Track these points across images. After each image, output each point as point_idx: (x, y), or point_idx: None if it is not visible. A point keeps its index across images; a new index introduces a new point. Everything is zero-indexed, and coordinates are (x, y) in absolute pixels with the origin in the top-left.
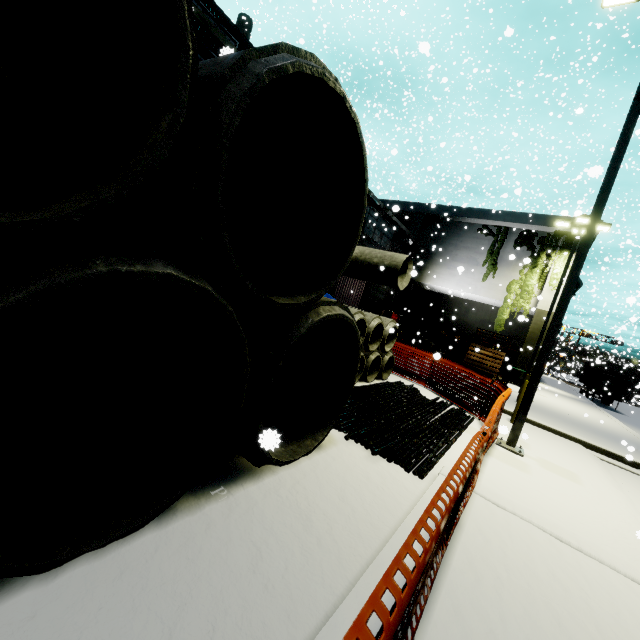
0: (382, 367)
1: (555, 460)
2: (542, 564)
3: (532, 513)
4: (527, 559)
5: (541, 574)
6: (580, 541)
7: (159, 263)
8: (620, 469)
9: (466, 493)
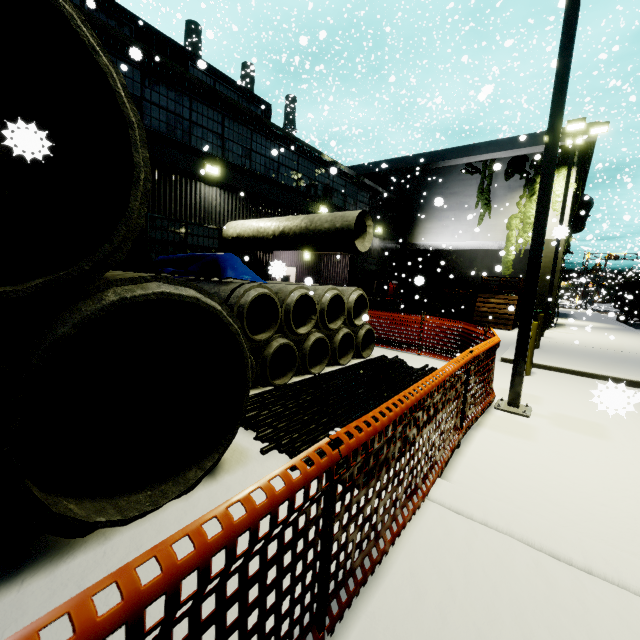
0: (358, 344)
1: (575, 412)
2: (513, 624)
3: (515, 516)
4: (486, 620)
5: None
6: (589, 553)
7: None
8: None
9: (402, 511)
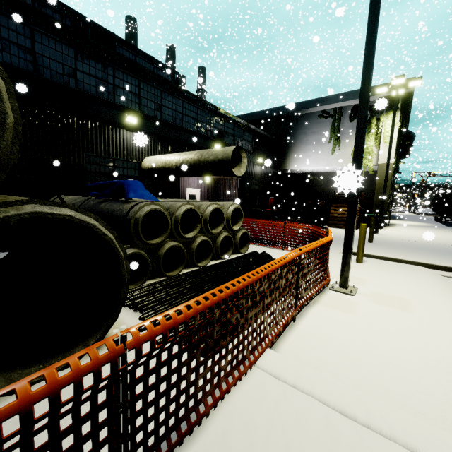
0: (236, 243)
1: (390, 290)
2: None
3: (320, 379)
4: None
5: None
6: (371, 410)
7: None
8: None
9: (226, 379)
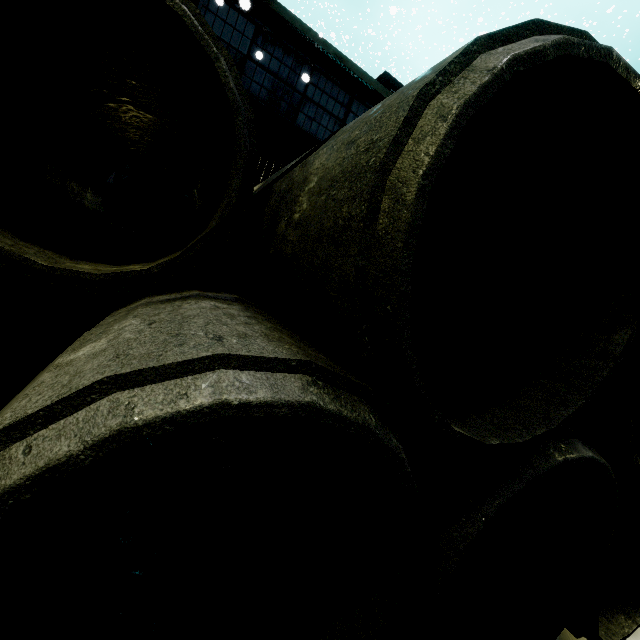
0: None
1: None
2: None
3: None
4: None
5: None
6: None
7: (578, 444)
8: None
9: None
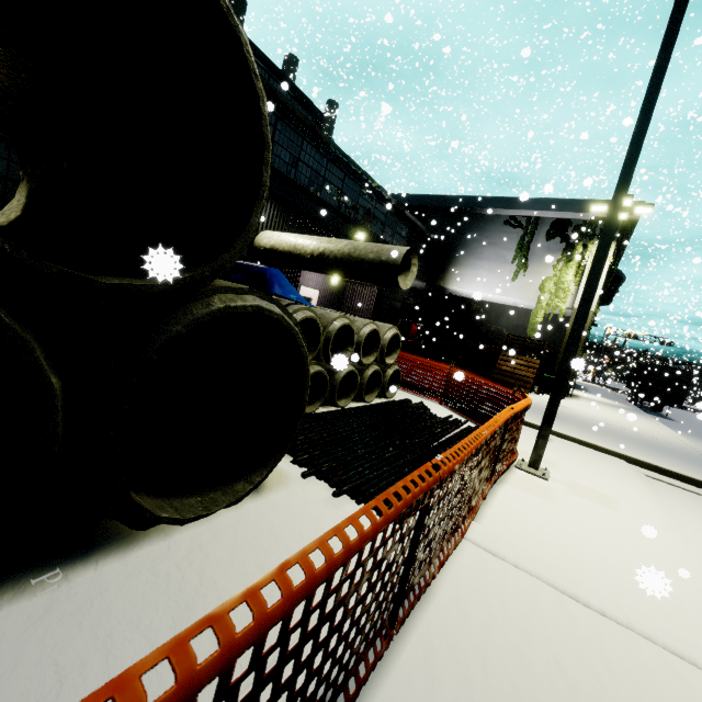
0: (385, 383)
1: (588, 482)
2: (543, 645)
3: (542, 562)
4: (521, 639)
5: (538, 664)
6: (604, 599)
7: None
8: (668, 486)
9: (447, 544)
